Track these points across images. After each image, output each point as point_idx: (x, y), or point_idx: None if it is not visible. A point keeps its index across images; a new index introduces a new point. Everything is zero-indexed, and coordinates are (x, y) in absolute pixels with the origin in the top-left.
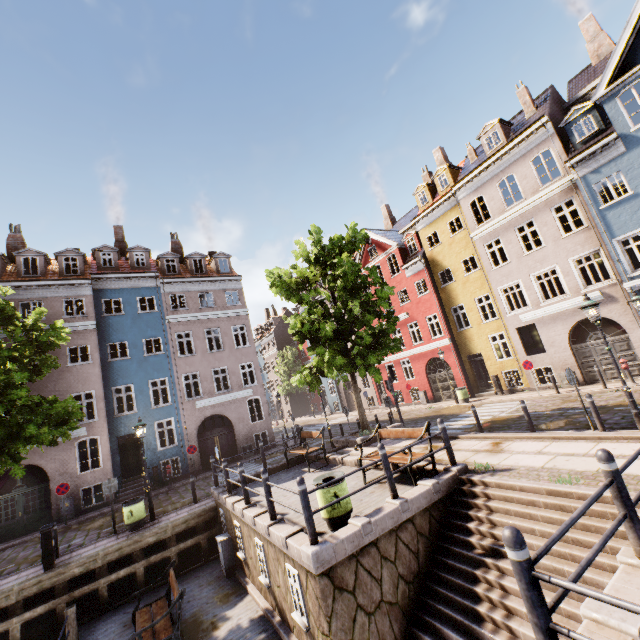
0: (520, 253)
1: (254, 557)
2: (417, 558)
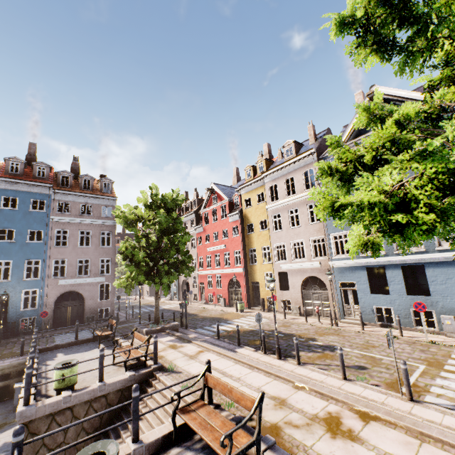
0: (288, 226)
1: None
2: (101, 418)
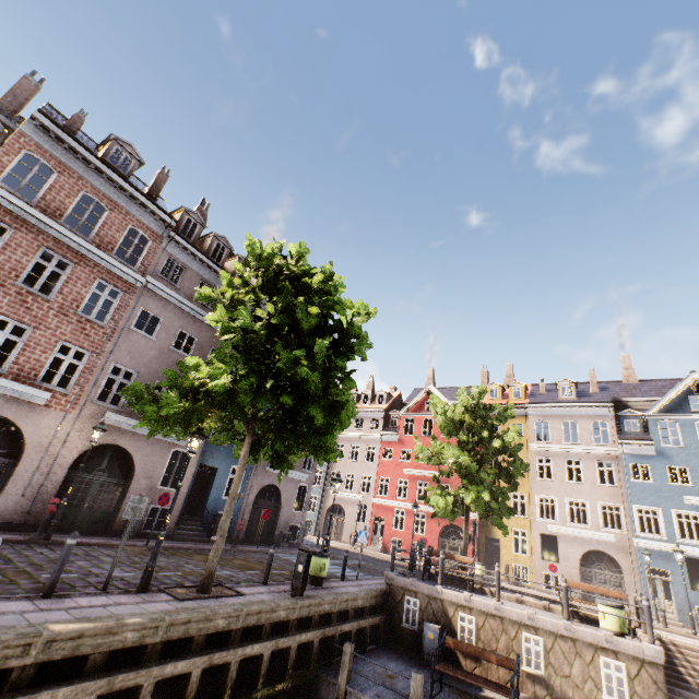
0: (563, 478)
1: (504, 650)
2: None
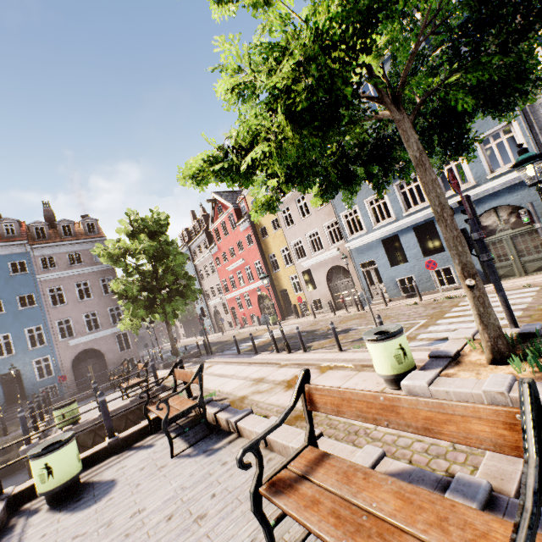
0: (299, 218)
1: None
2: None
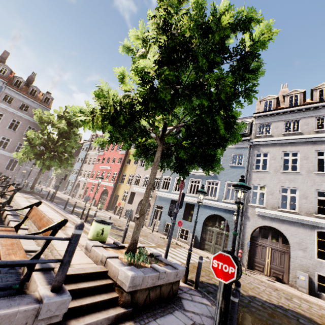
0: None
1: None
2: None
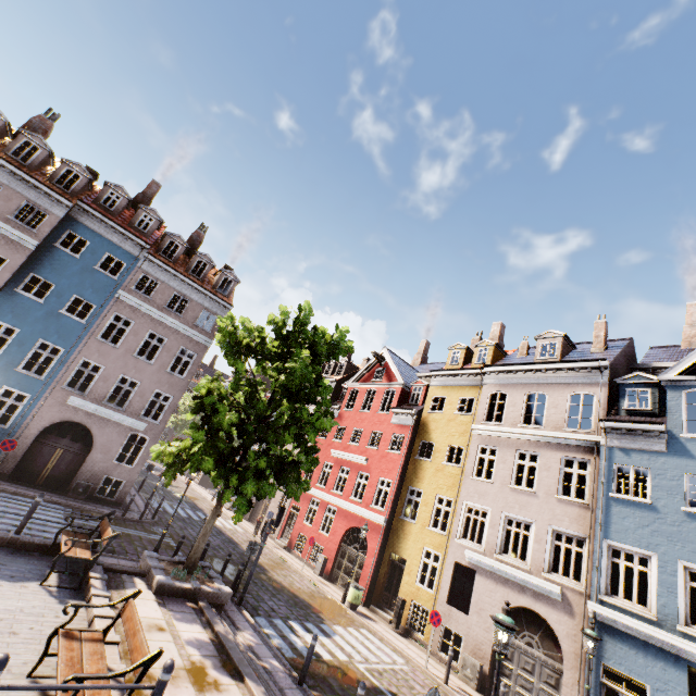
0: (507, 480)
1: None
2: None
